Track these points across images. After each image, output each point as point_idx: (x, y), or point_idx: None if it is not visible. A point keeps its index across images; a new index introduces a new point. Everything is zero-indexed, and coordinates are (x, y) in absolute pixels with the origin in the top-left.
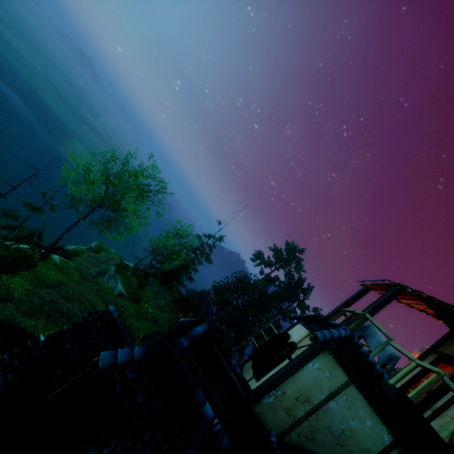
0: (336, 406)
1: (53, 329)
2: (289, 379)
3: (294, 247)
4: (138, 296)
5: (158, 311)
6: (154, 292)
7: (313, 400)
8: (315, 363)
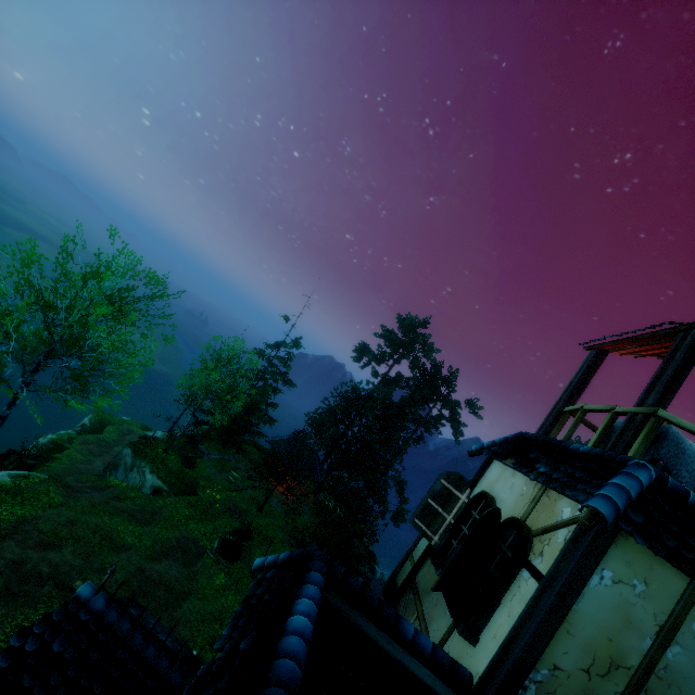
0: (682, 653)
1: (29, 618)
2: (557, 630)
3: (412, 321)
4: (190, 483)
5: (232, 493)
6: (217, 464)
7: (626, 660)
8: (603, 572)
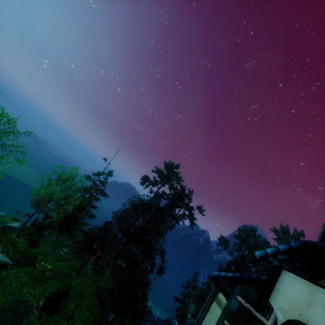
0: None
1: None
2: None
3: (171, 164)
4: (30, 257)
5: (61, 263)
6: (53, 243)
7: None
8: None
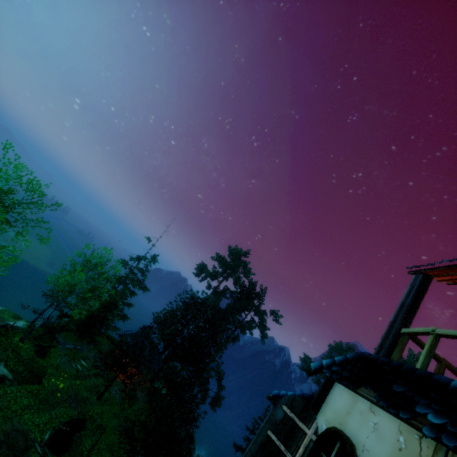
0: None
1: None
2: None
3: (238, 251)
4: (37, 371)
5: (77, 381)
6: (69, 353)
7: None
8: None
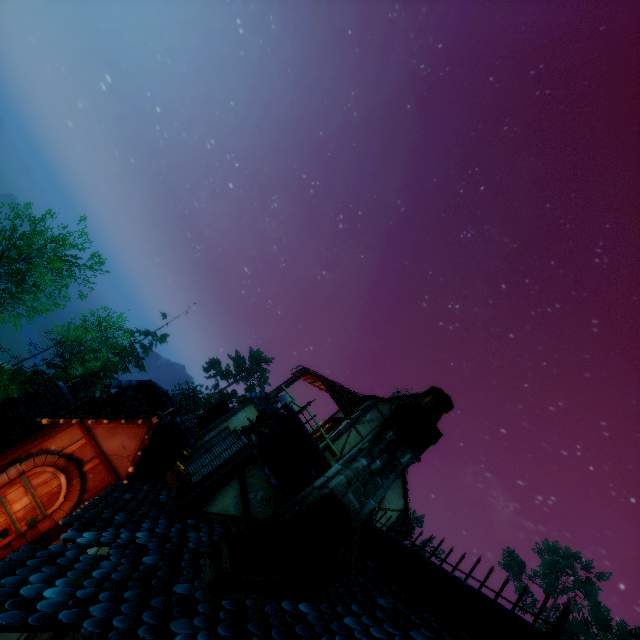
0: None
1: None
2: (225, 424)
3: (259, 355)
4: None
5: None
6: None
7: None
8: (243, 413)
